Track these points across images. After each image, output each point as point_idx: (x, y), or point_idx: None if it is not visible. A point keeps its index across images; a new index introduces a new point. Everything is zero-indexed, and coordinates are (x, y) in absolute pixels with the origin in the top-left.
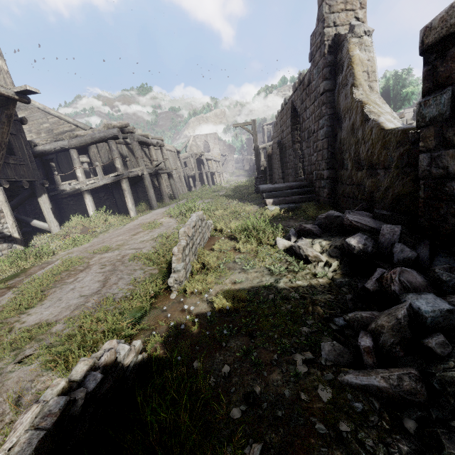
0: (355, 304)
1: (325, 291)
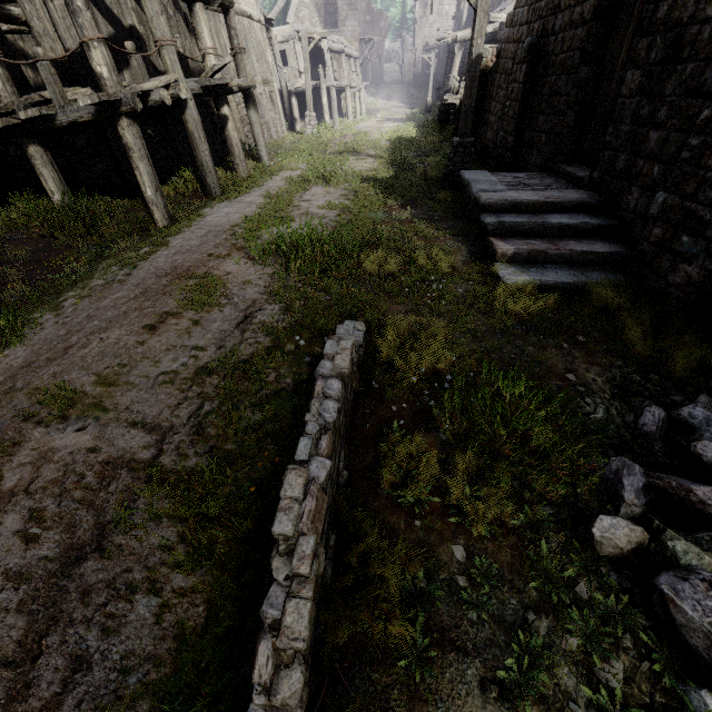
0: None
1: None
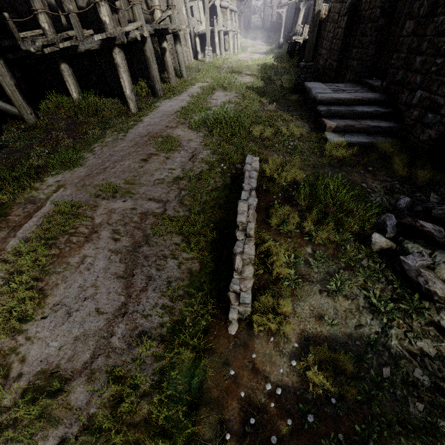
0: None
1: None
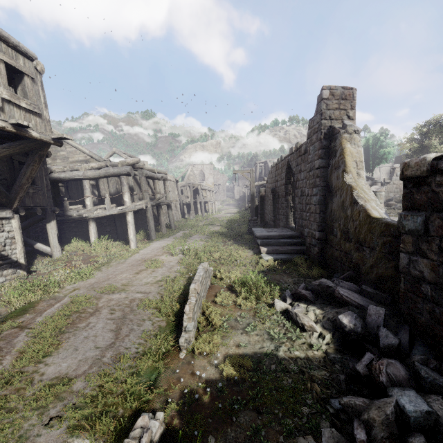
0: (347, 385)
1: (320, 365)
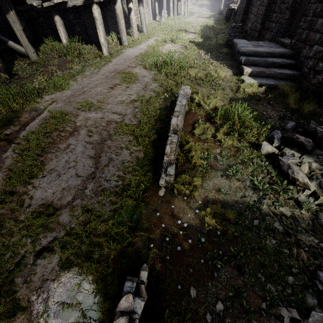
0: None
1: (308, 229)
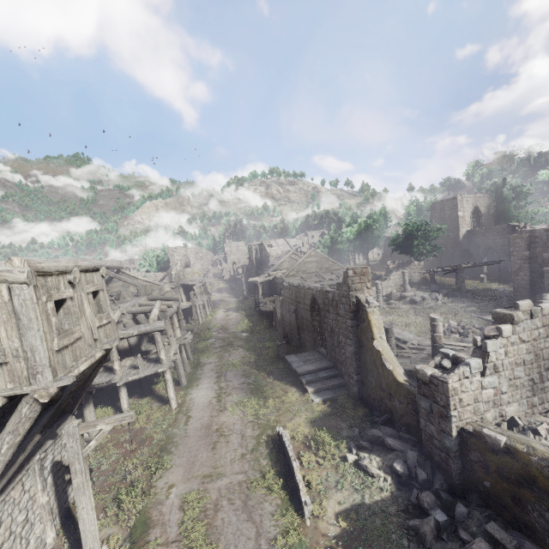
0: (408, 512)
1: (391, 503)
